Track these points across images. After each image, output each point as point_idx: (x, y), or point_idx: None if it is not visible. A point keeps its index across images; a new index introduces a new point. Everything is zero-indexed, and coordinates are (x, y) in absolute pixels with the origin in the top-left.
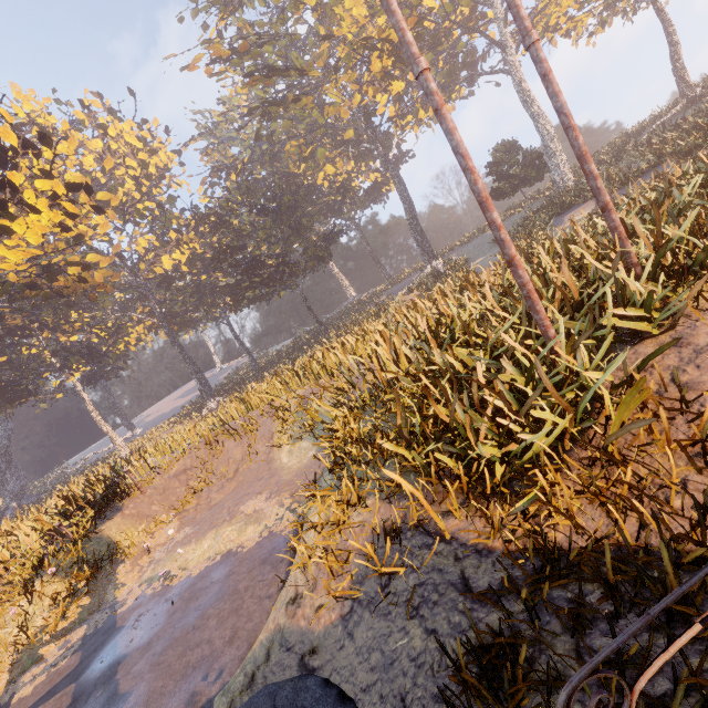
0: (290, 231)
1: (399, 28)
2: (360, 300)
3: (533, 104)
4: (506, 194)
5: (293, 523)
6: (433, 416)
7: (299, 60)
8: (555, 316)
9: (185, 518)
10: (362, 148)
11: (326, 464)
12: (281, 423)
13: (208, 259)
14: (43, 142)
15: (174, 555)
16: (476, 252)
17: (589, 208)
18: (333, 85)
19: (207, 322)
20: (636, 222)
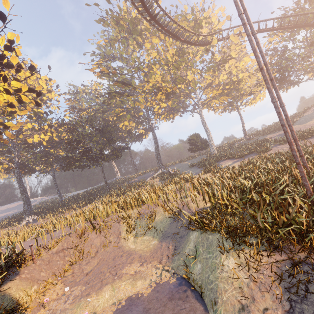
0: (107, 141)
1: (270, 88)
2: (123, 178)
3: (206, 125)
4: (194, 150)
5: (183, 275)
6: (274, 216)
7: (131, 84)
8: (296, 186)
9: (66, 281)
10: (140, 120)
11: (225, 235)
12: (127, 225)
13: (56, 143)
14: (30, 68)
15: (81, 304)
16: (181, 169)
17: (230, 162)
18: (141, 96)
19: (42, 172)
20: (309, 162)
